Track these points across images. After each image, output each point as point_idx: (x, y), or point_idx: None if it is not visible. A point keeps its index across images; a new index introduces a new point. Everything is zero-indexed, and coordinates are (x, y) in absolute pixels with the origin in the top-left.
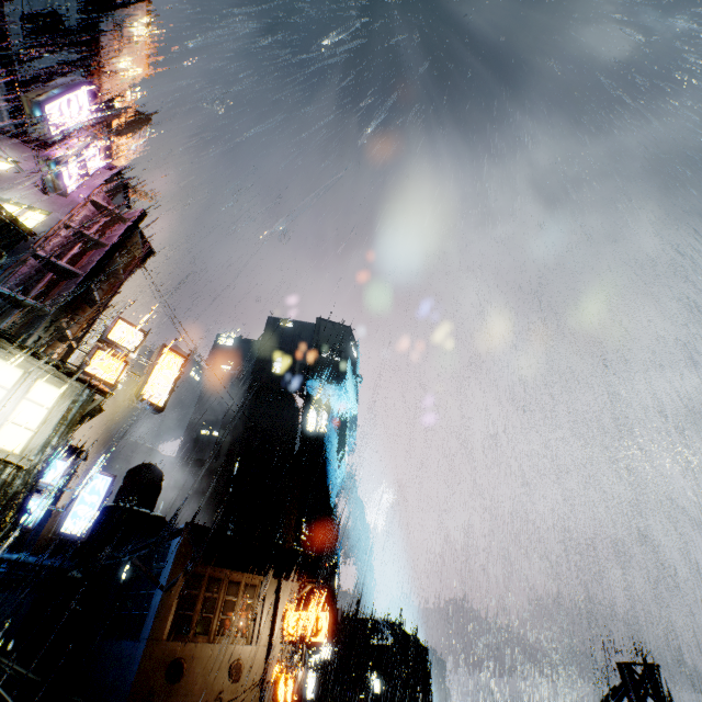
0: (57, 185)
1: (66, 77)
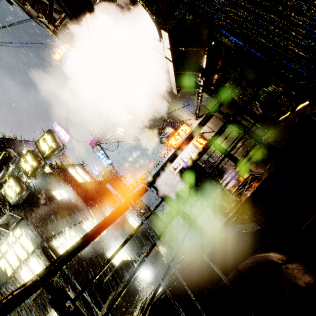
0: (62, 154)
1: (60, 126)
